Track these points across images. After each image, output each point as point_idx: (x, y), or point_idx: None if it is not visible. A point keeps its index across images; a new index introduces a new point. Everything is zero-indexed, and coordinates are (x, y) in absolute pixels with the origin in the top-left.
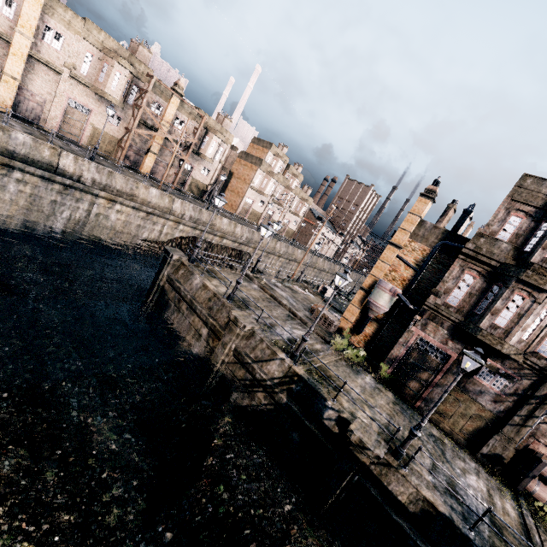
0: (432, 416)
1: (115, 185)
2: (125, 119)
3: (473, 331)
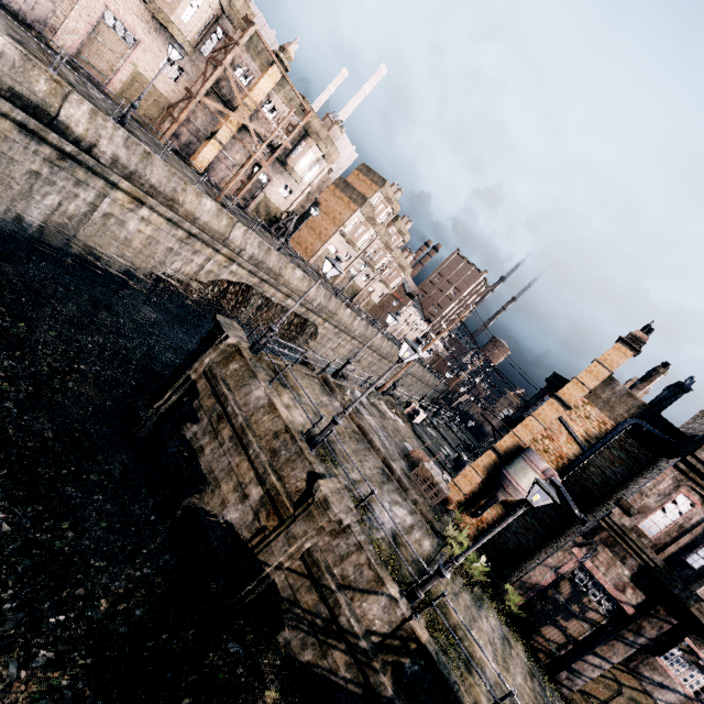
0: (572, 696)
1: (150, 177)
2: (190, 74)
3: (682, 594)
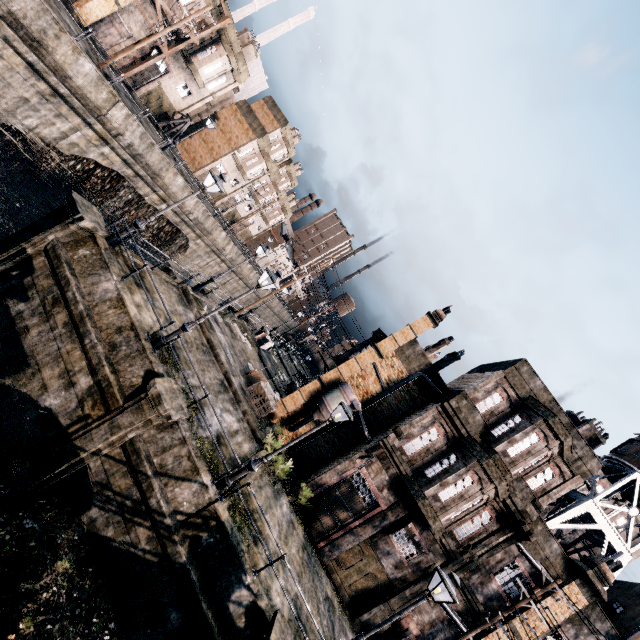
0: (329, 563)
1: None
2: None
3: (416, 494)
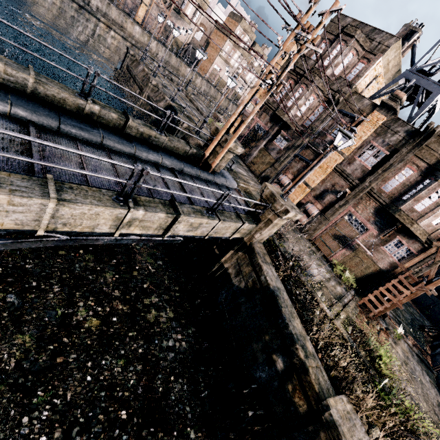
0: (249, 164)
1: (111, 15)
2: None
3: (276, 110)
